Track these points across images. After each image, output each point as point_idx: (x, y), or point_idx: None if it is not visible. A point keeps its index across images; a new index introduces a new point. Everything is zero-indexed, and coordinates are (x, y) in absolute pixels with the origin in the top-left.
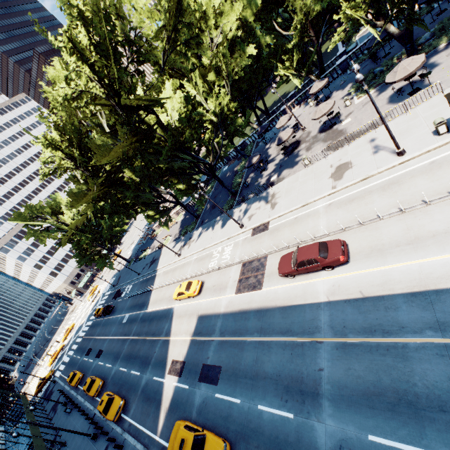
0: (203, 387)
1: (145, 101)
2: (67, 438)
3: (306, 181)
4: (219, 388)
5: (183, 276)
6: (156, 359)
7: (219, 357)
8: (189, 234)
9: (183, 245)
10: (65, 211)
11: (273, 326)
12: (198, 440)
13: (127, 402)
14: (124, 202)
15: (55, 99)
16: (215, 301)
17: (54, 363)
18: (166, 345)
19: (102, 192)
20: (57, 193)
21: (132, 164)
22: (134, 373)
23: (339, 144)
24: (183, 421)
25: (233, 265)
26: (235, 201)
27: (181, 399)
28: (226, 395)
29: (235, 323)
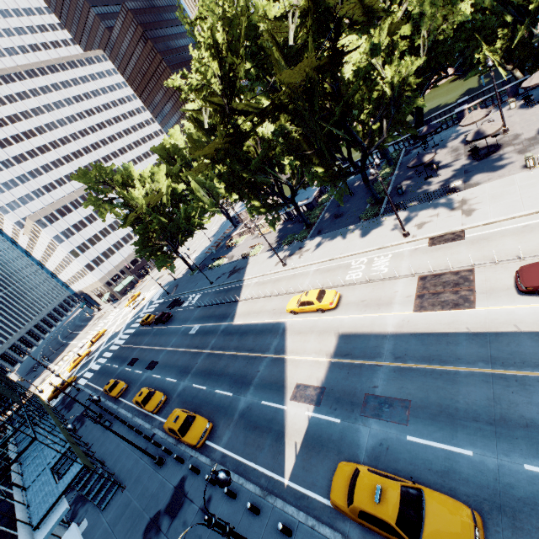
0: (375, 424)
1: (360, 8)
2: (107, 457)
3: (534, 184)
4: (414, 429)
5: (297, 288)
6: (262, 380)
7: (402, 388)
8: (298, 243)
9: (288, 254)
10: (139, 184)
11: (521, 356)
12: (410, 495)
13: (214, 427)
14: (240, 174)
15: (206, 4)
16: (371, 318)
17: (75, 369)
18: (279, 364)
19: (225, 149)
20: (129, 163)
21: (279, 118)
22: (222, 393)
23: None
24: (354, 463)
25: (399, 278)
26: (382, 209)
27: (327, 435)
28: (434, 441)
29: (425, 347)
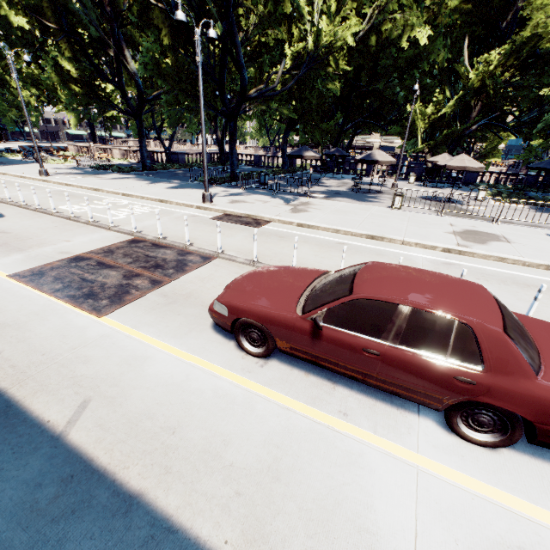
0: None
1: None
2: None
3: (387, 217)
4: None
5: None
6: None
7: None
8: (105, 171)
9: (75, 172)
10: None
11: None
12: None
13: None
14: None
15: None
16: None
17: None
18: None
19: None
20: None
21: None
22: None
23: (466, 216)
24: None
25: (111, 229)
26: (228, 183)
27: None
28: None
29: None
